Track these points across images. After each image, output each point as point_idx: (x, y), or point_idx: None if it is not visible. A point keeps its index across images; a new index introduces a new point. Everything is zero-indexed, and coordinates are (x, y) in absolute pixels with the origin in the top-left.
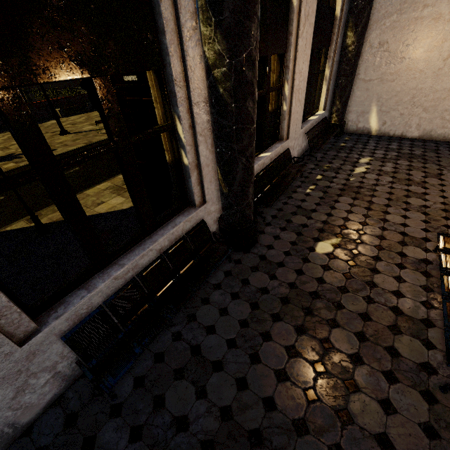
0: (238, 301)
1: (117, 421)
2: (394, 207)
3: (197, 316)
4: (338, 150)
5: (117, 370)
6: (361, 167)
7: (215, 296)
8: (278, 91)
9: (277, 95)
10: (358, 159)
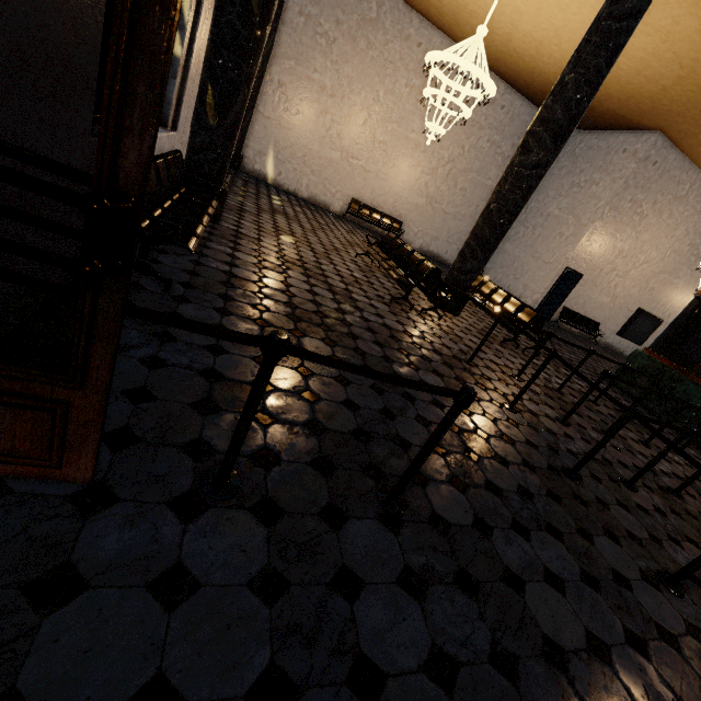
0: (241, 253)
1: (191, 305)
2: (319, 232)
3: (207, 254)
4: (245, 181)
5: (186, 241)
6: (276, 201)
7: (212, 245)
8: None
9: None
10: (270, 195)
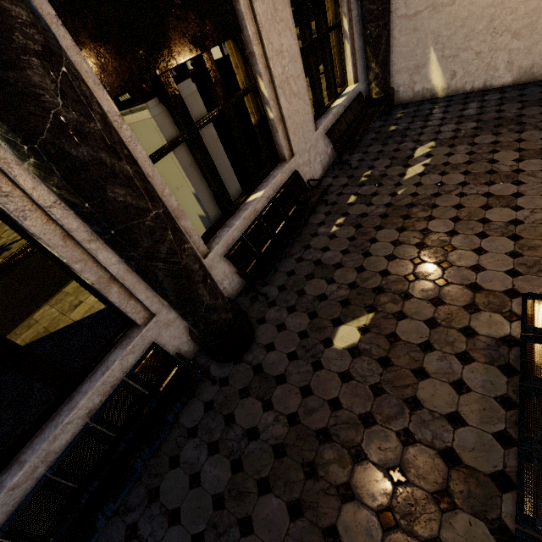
0: (216, 458)
1: None
2: (463, 235)
3: (161, 491)
4: (384, 141)
5: None
6: (416, 165)
7: (188, 451)
8: (253, 94)
9: (255, 100)
10: (414, 151)
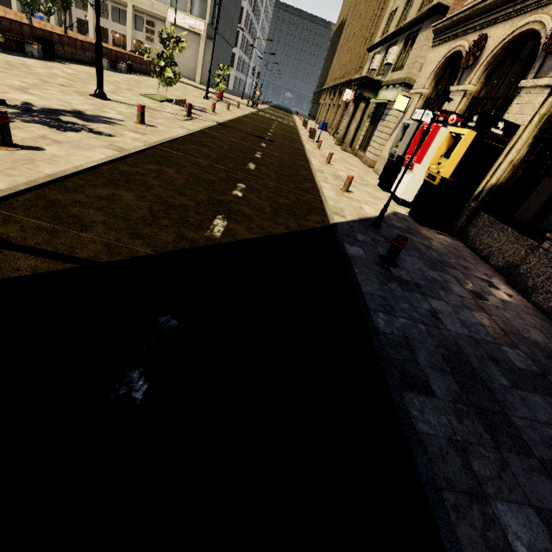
0: None
1: None
2: None
3: None
4: None
5: None
6: None
7: None
8: None
9: None
10: None
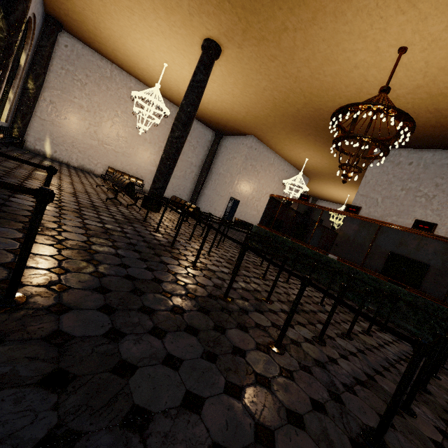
0: None
1: None
2: (74, 177)
3: None
4: (24, 152)
5: None
6: (47, 163)
7: None
8: None
9: None
10: (44, 160)
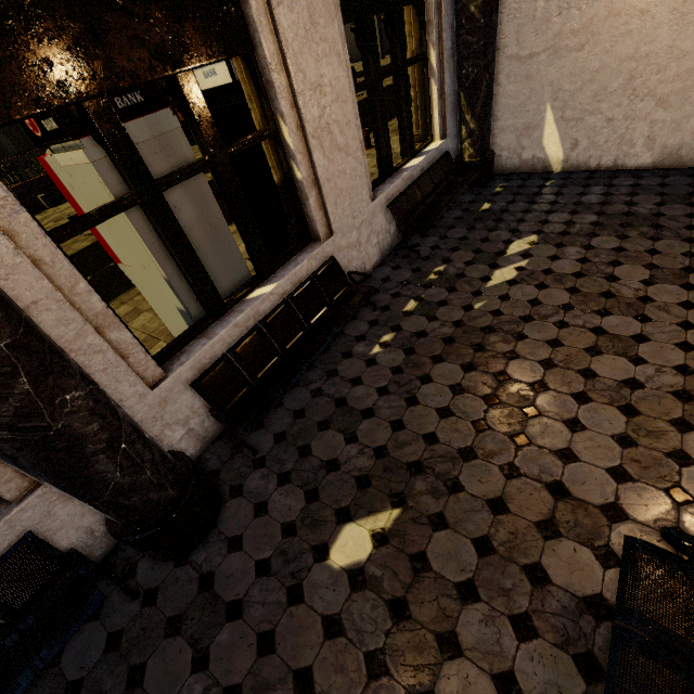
0: None
1: None
2: (554, 392)
3: None
4: (471, 224)
5: None
6: (506, 268)
7: None
8: (274, 141)
9: (276, 150)
10: (507, 245)
